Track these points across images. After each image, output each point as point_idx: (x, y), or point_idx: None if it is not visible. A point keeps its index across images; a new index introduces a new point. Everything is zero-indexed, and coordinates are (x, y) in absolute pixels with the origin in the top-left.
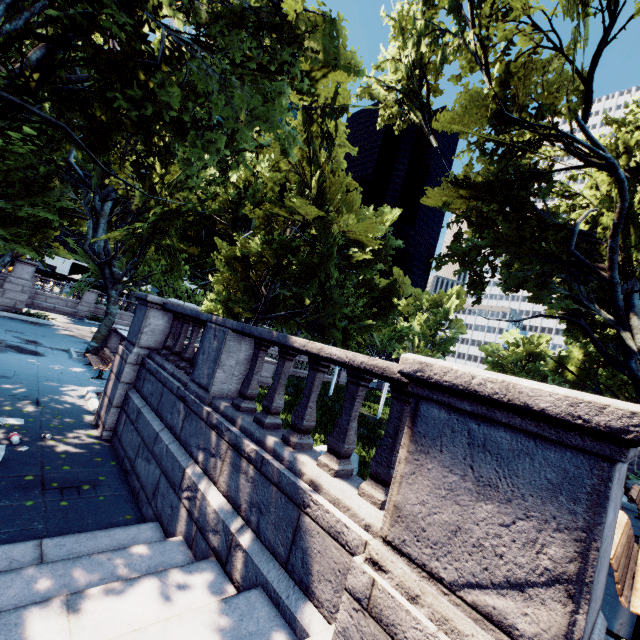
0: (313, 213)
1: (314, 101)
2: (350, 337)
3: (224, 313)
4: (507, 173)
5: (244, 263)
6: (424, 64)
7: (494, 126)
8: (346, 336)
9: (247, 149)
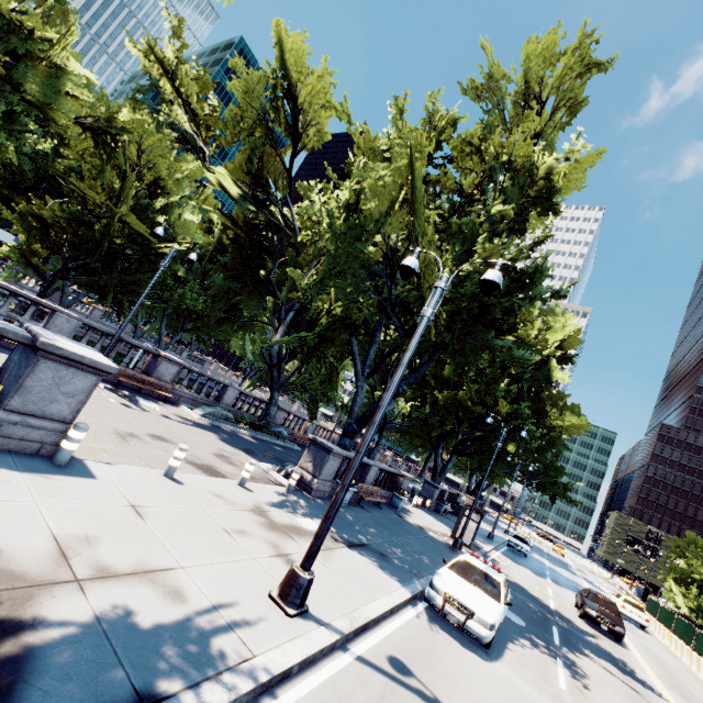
0: (97, 198)
1: (81, 117)
2: (125, 307)
3: (20, 262)
4: (256, 217)
5: (43, 222)
6: (198, 122)
7: (254, 182)
8: (123, 306)
9: (19, 131)
